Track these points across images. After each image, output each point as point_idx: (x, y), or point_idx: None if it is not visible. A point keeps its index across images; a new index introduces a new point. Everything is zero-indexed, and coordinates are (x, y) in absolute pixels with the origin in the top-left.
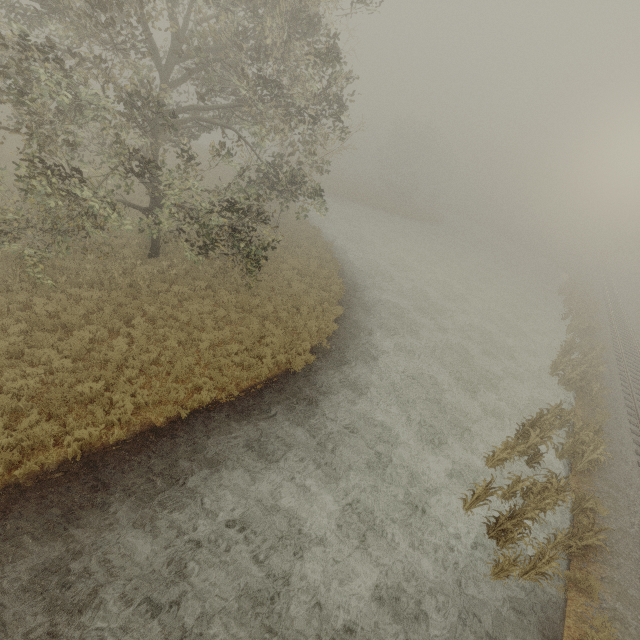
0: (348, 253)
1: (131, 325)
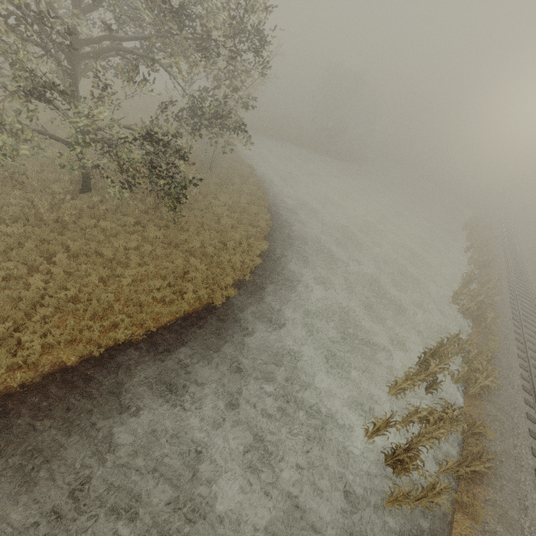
0: (278, 190)
1: (53, 261)
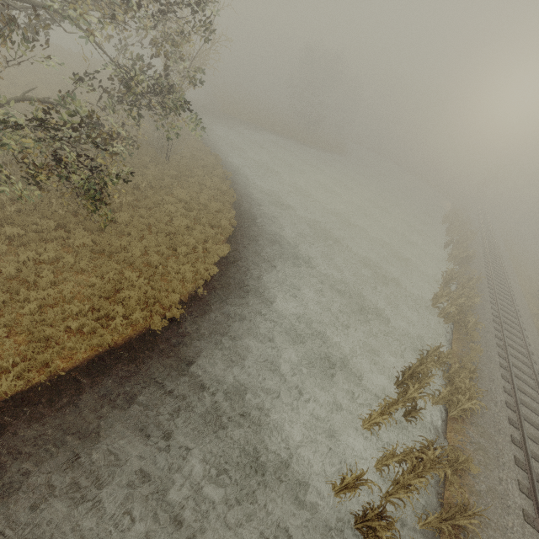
0: (248, 183)
1: None
